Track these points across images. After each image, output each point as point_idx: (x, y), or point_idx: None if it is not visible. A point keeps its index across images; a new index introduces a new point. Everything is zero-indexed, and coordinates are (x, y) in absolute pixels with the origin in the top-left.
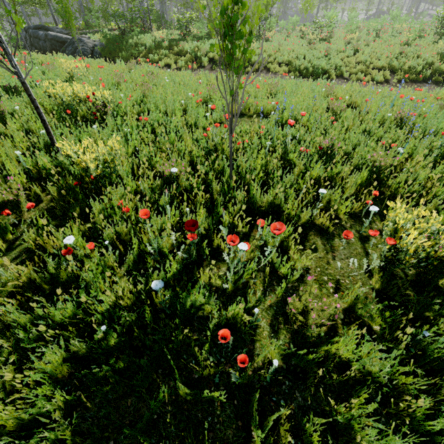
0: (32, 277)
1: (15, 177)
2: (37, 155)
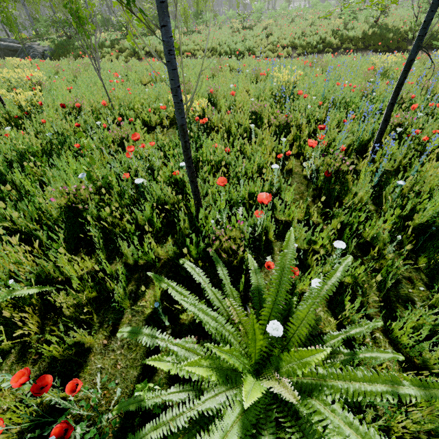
0: None
1: None
2: None
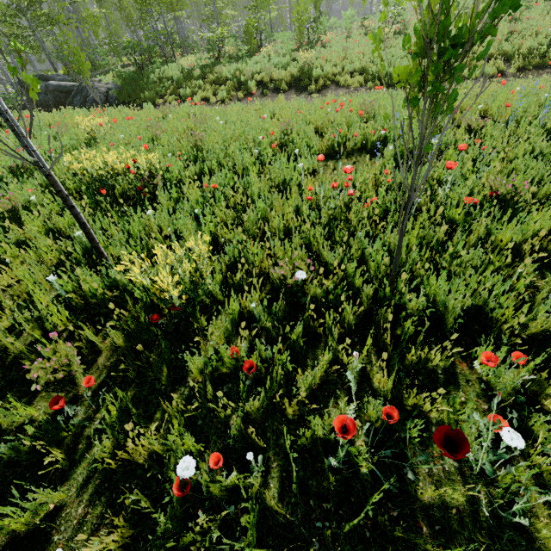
0: (126, 535)
1: (53, 317)
2: (77, 273)
